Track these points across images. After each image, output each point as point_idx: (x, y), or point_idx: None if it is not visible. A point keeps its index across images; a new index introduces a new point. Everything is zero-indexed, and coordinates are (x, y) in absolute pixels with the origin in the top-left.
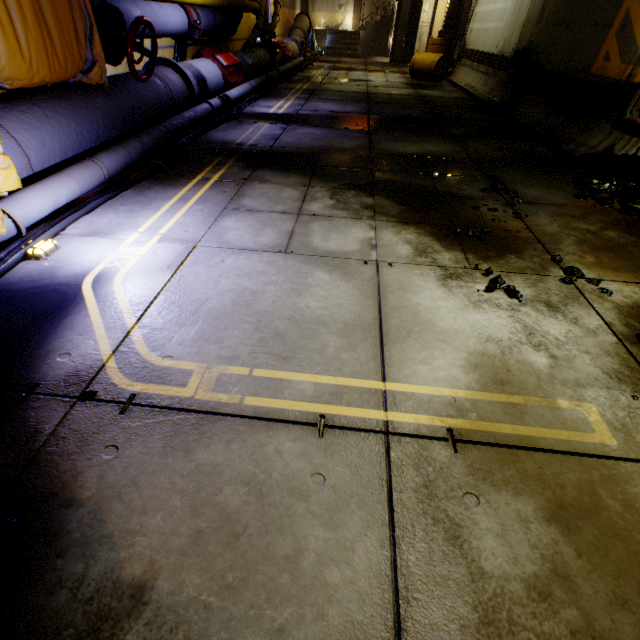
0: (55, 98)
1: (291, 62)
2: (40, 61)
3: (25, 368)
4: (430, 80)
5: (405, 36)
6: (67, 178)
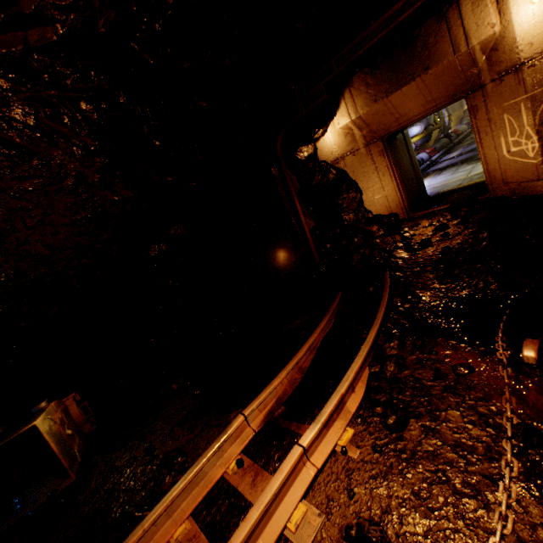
0: None
1: (461, 135)
2: None
3: None
4: None
5: None
6: None
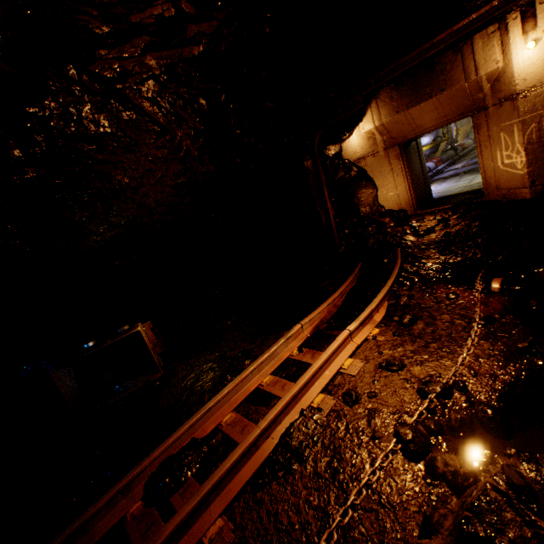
0: None
1: (466, 149)
2: None
3: None
4: None
5: None
6: None
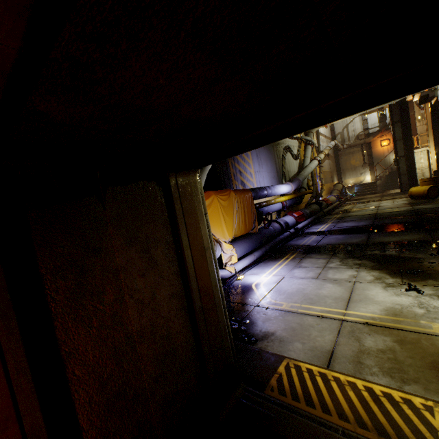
0: (244, 238)
1: (331, 206)
2: (243, 230)
3: (242, 300)
4: (426, 198)
5: (407, 178)
6: (246, 259)
